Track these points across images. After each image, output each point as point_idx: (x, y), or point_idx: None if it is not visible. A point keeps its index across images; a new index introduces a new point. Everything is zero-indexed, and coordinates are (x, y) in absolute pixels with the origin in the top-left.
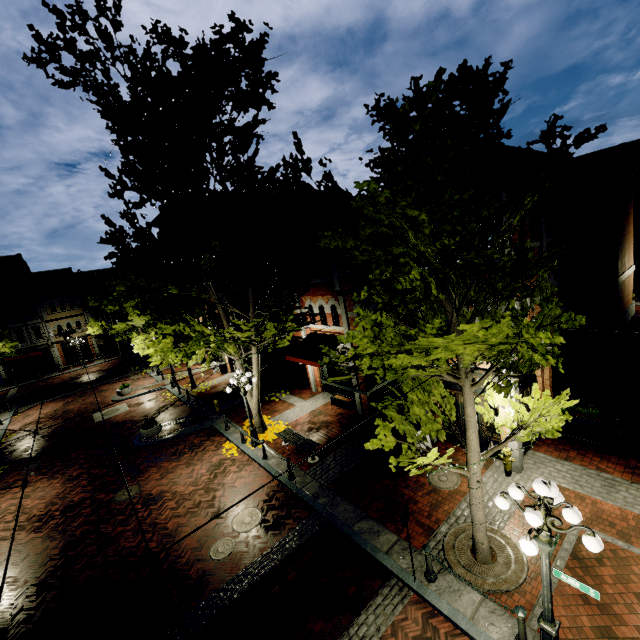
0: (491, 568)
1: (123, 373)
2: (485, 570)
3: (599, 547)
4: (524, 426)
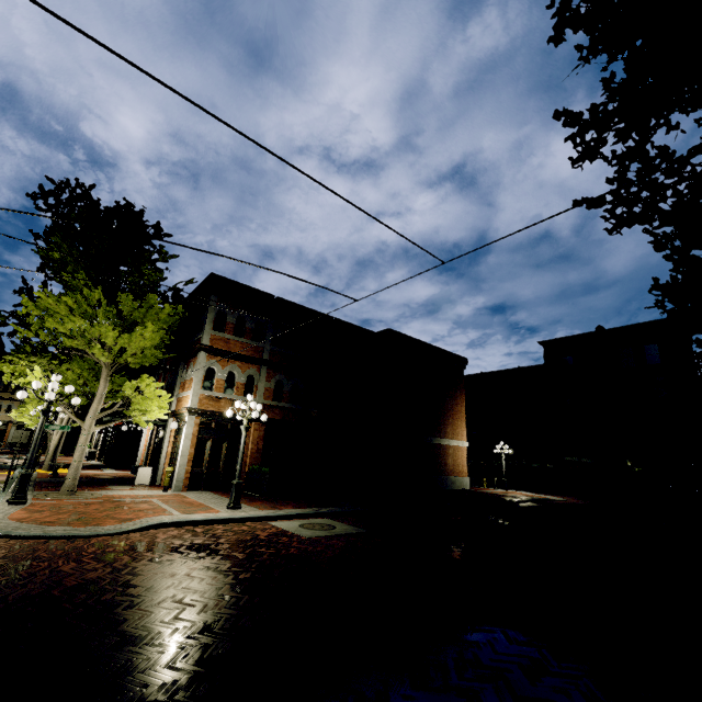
0: (61, 496)
1: (9, 453)
2: (56, 496)
3: (48, 394)
4: (127, 399)
